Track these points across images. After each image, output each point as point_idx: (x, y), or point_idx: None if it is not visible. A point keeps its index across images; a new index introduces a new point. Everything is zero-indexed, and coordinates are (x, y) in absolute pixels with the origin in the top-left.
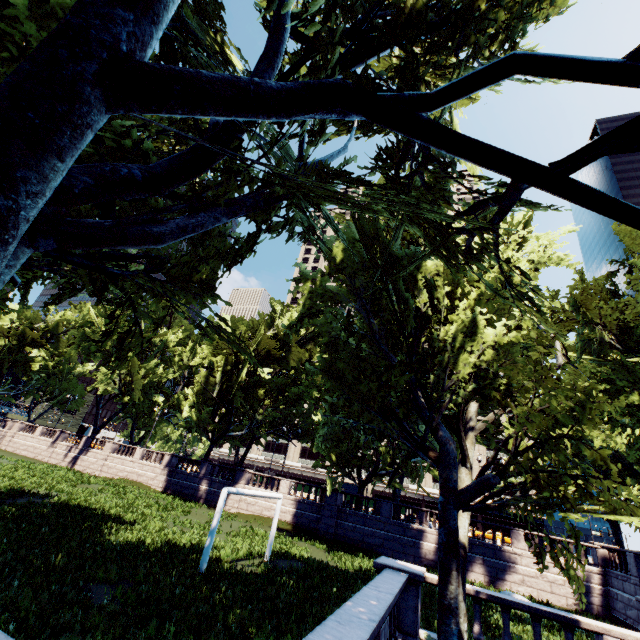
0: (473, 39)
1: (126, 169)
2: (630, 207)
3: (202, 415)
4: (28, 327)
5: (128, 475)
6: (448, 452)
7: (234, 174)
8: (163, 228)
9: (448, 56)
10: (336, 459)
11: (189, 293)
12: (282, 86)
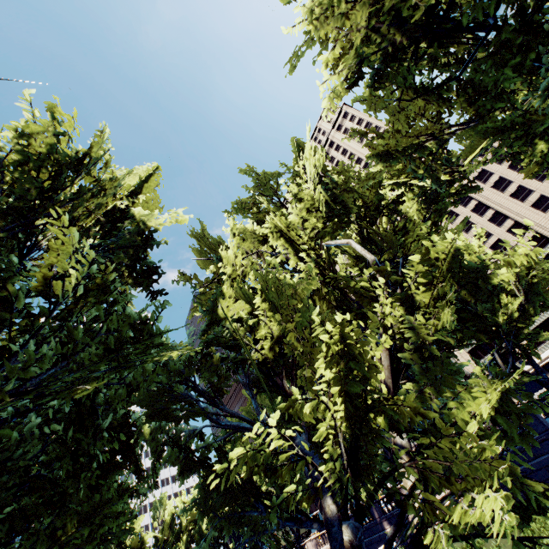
0: None
1: None
2: None
3: None
4: None
5: None
6: (321, 503)
7: None
8: None
9: None
10: None
11: None
12: None
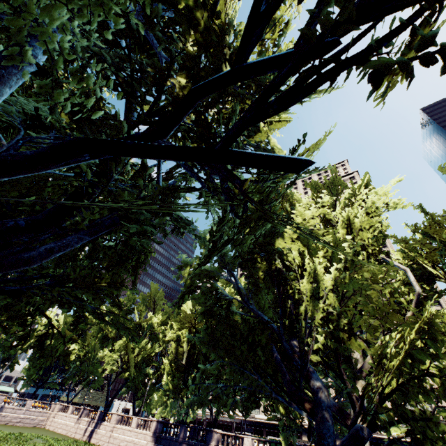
0: (234, 92)
1: (13, 222)
2: (269, 157)
3: (175, 381)
4: (68, 329)
5: (127, 444)
6: (319, 402)
7: (81, 208)
8: (33, 253)
9: (223, 105)
10: (285, 411)
11: (90, 291)
12: (36, 152)
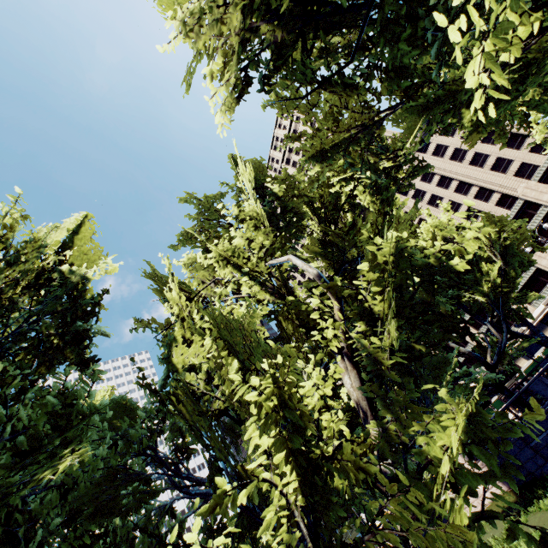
0: None
1: None
2: None
3: None
4: None
5: None
6: None
7: None
8: None
9: None
10: None
11: None
12: None
